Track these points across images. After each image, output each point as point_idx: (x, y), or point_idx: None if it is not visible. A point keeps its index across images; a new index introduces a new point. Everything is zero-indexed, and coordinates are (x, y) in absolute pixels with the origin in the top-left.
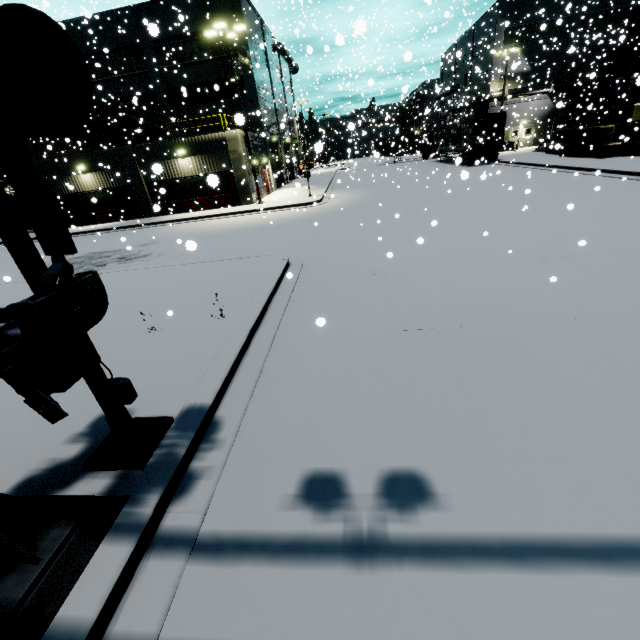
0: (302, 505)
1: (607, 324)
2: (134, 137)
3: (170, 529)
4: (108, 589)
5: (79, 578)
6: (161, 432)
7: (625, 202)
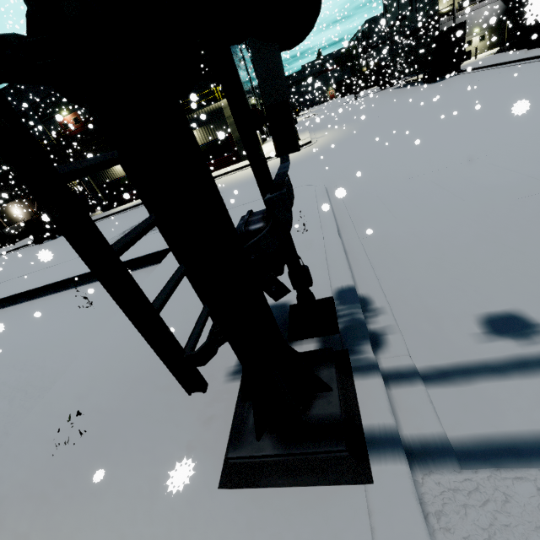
0: (497, 338)
1: None
2: None
3: (391, 369)
4: (388, 405)
5: (357, 402)
6: (334, 307)
7: None
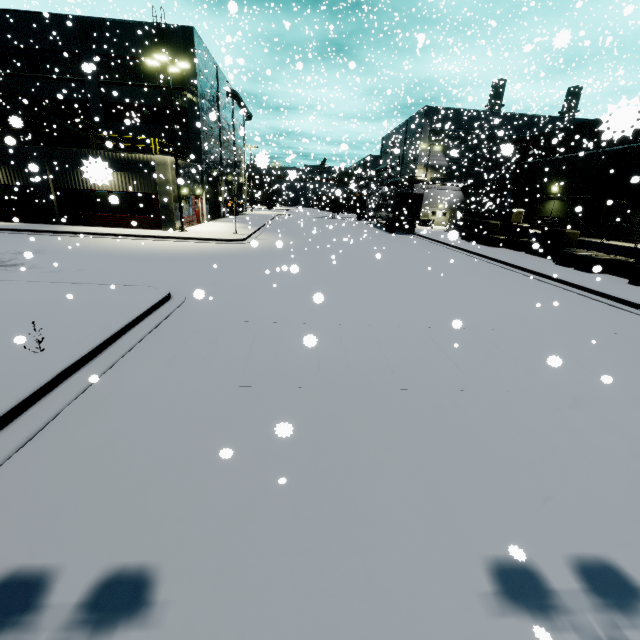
0: None
1: (428, 398)
2: (49, 139)
3: None
4: None
5: None
6: None
7: (492, 286)
